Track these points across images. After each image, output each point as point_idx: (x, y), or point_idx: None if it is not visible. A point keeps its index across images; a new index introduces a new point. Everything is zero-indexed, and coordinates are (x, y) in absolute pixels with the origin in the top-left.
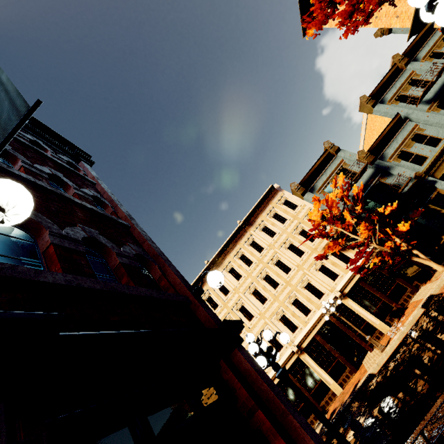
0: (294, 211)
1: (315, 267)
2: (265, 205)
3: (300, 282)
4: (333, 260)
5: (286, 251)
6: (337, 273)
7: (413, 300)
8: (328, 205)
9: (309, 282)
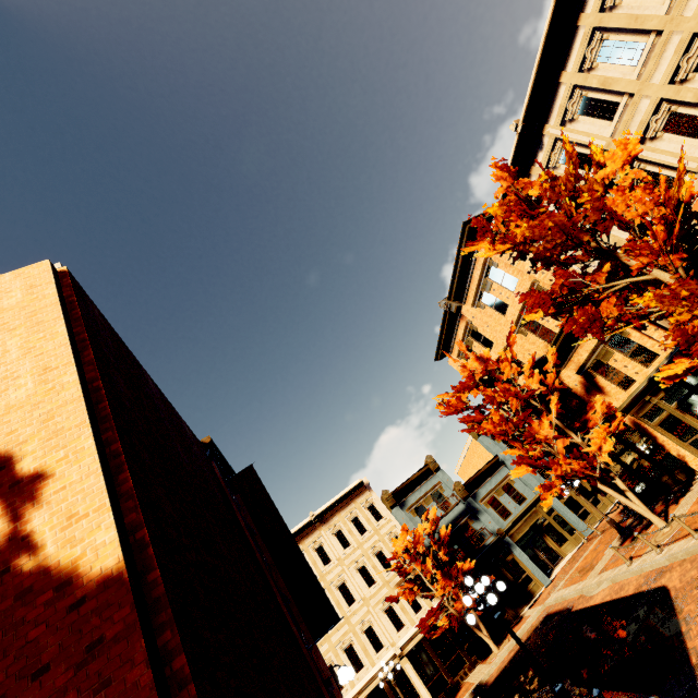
0: (377, 522)
1: (382, 606)
2: (347, 502)
3: (361, 621)
4: (403, 603)
5: (355, 573)
6: (403, 622)
7: (468, 680)
8: (415, 540)
9: (372, 624)
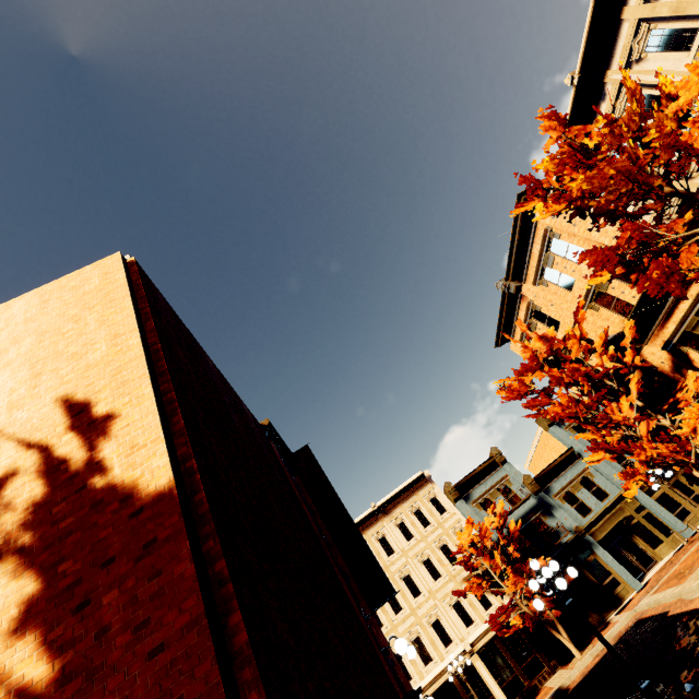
0: (441, 515)
1: (449, 601)
2: (409, 494)
3: (428, 614)
4: (471, 599)
5: (420, 566)
6: (473, 618)
7: (547, 684)
8: (481, 534)
9: (439, 618)
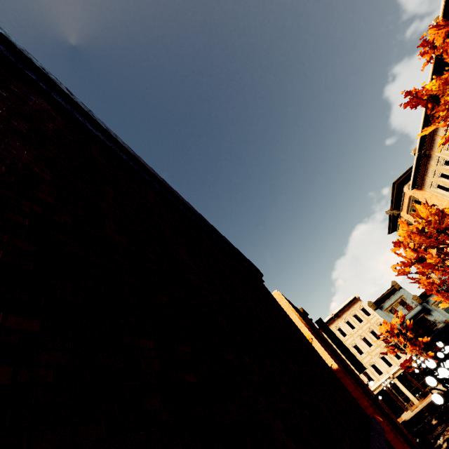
0: (368, 317)
1: (378, 356)
2: (349, 307)
3: (368, 362)
4: (390, 355)
5: (361, 341)
6: (391, 363)
7: (432, 391)
8: (391, 328)
9: (374, 363)
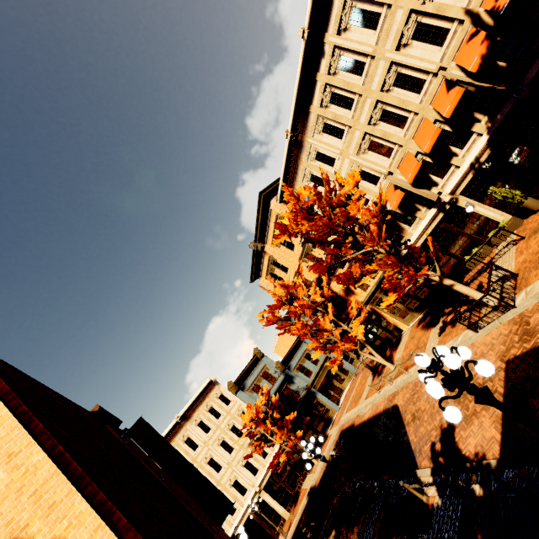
0: (228, 406)
1: (242, 463)
2: (203, 398)
3: (229, 480)
4: (255, 455)
5: (218, 448)
6: (258, 468)
7: (303, 487)
8: (257, 412)
9: (236, 479)
